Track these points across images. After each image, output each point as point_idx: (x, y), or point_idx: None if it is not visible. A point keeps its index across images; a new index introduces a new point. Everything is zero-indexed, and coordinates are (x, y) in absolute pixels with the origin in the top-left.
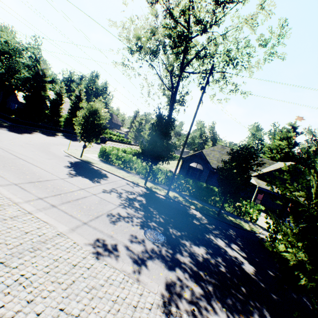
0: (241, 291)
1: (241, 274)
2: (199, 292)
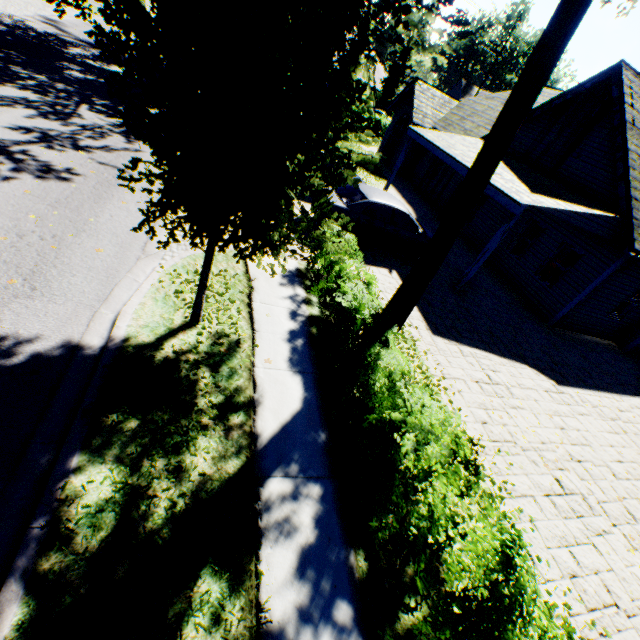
0: (48, 42)
1: (76, 54)
2: (32, 27)
